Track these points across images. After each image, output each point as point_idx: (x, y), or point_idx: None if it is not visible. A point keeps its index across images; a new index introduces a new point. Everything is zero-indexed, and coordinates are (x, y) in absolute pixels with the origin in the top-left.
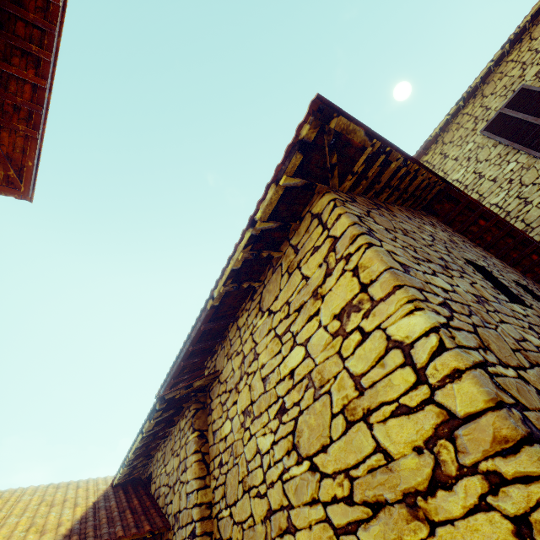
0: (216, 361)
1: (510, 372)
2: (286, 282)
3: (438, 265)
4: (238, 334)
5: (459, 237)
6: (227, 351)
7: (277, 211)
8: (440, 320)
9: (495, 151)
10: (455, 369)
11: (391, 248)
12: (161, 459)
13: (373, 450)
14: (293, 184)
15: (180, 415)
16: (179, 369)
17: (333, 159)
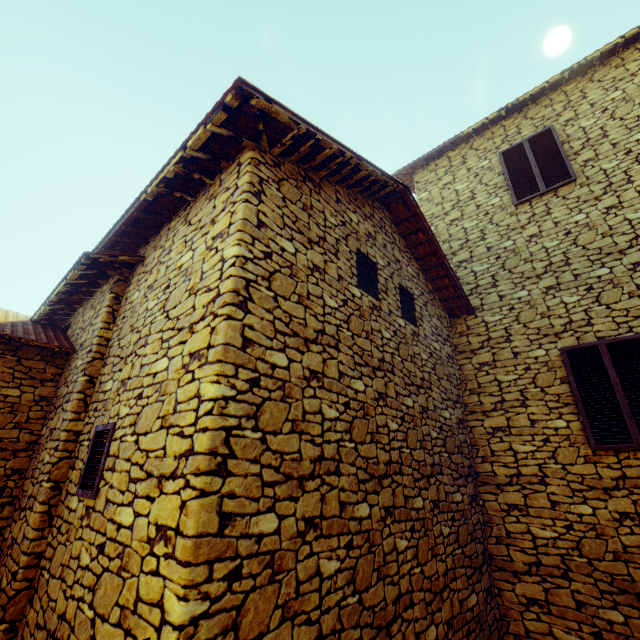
0: (146, 250)
1: (270, 293)
2: (206, 205)
3: (307, 238)
4: (167, 233)
5: (392, 238)
6: (156, 244)
7: (209, 146)
8: (248, 255)
9: (496, 180)
10: (230, 275)
11: (267, 210)
12: (82, 312)
13: (191, 307)
14: (219, 132)
15: (105, 281)
16: (111, 243)
17: (260, 127)
